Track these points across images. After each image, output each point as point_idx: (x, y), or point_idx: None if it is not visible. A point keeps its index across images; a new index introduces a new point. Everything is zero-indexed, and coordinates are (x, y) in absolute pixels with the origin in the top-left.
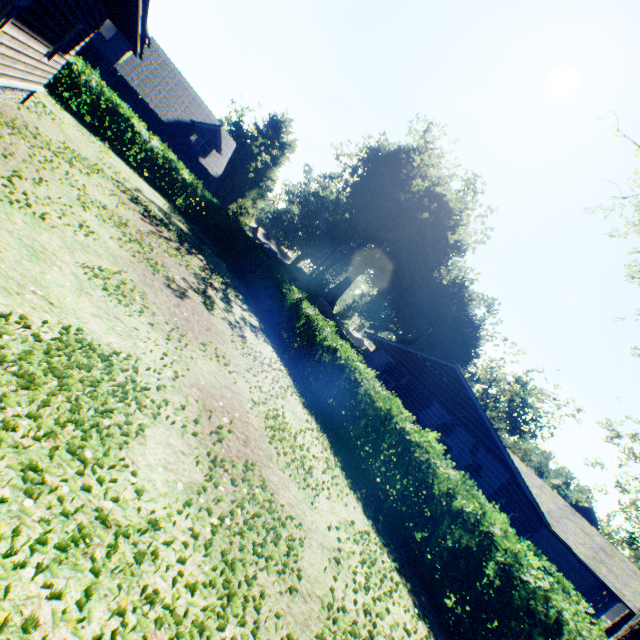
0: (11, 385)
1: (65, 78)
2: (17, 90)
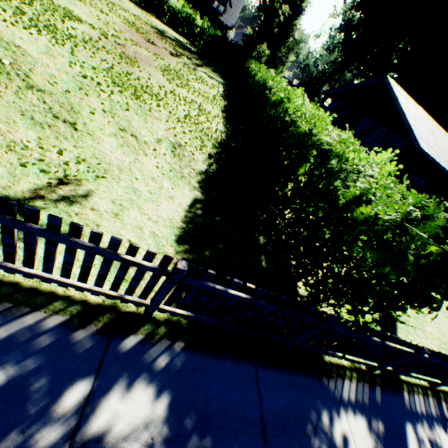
0: (38, 2)
1: None
2: None
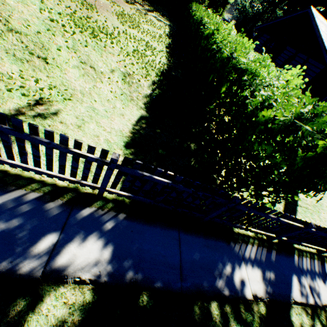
0: None
1: None
2: None
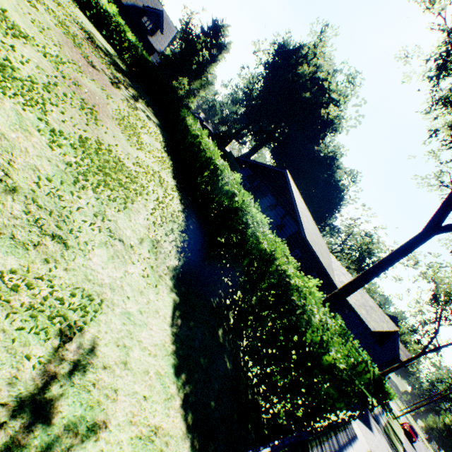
0: None
1: None
2: None
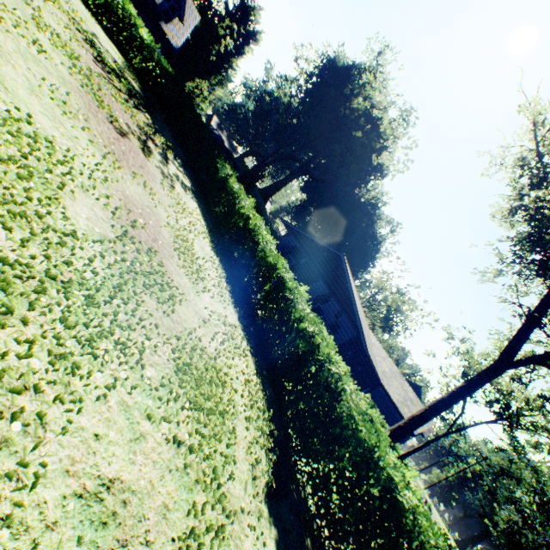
0: None
1: None
2: None
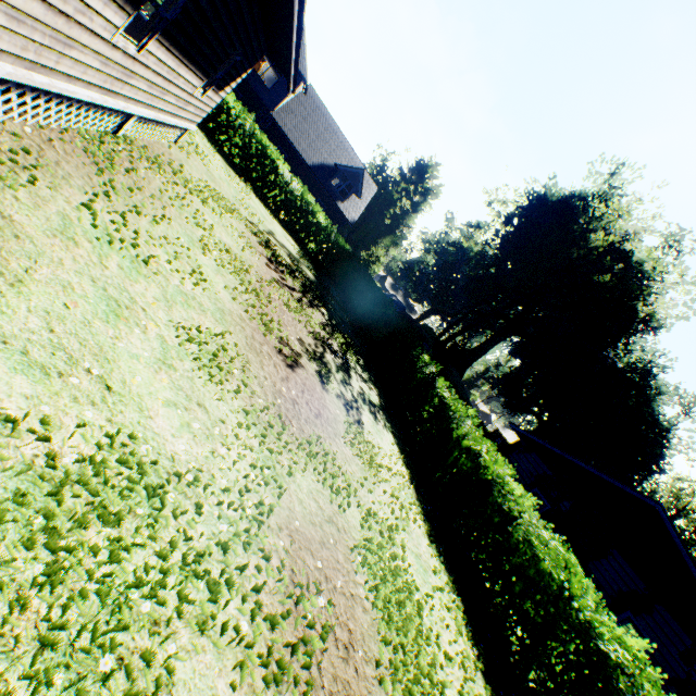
0: None
1: (223, 122)
2: (169, 127)
